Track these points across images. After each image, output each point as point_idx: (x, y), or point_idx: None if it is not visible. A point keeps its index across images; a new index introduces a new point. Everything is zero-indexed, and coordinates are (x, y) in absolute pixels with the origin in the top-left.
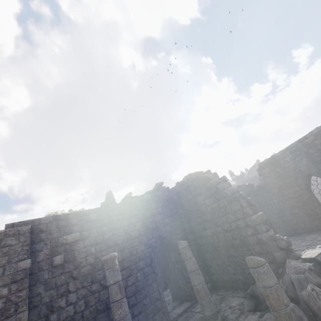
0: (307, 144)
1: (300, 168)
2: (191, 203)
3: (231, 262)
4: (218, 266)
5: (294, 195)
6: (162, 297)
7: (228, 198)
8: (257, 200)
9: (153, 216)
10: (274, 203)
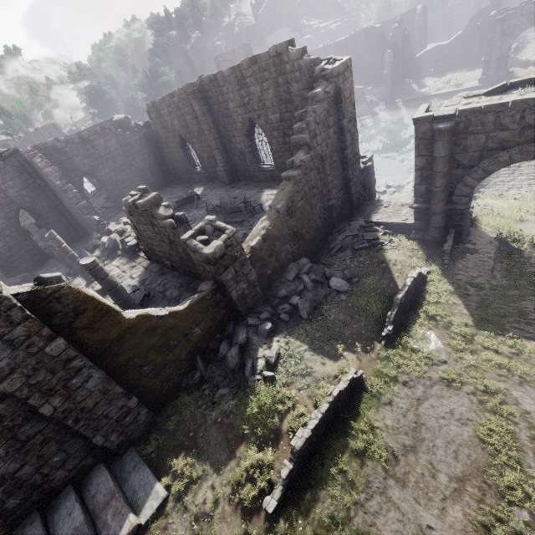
0: (176, 104)
1: (175, 127)
2: (43, 178)
3: (84, 225)
4: (81, 225)
5: (176, 151)
6: (36, 248)
7: (60, 189)
8: (154, 145)
9: (4, 192)
10: (166, 153)
